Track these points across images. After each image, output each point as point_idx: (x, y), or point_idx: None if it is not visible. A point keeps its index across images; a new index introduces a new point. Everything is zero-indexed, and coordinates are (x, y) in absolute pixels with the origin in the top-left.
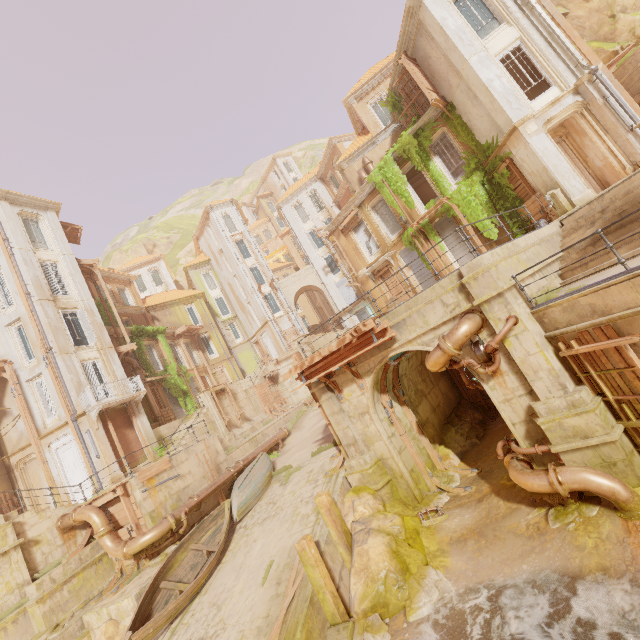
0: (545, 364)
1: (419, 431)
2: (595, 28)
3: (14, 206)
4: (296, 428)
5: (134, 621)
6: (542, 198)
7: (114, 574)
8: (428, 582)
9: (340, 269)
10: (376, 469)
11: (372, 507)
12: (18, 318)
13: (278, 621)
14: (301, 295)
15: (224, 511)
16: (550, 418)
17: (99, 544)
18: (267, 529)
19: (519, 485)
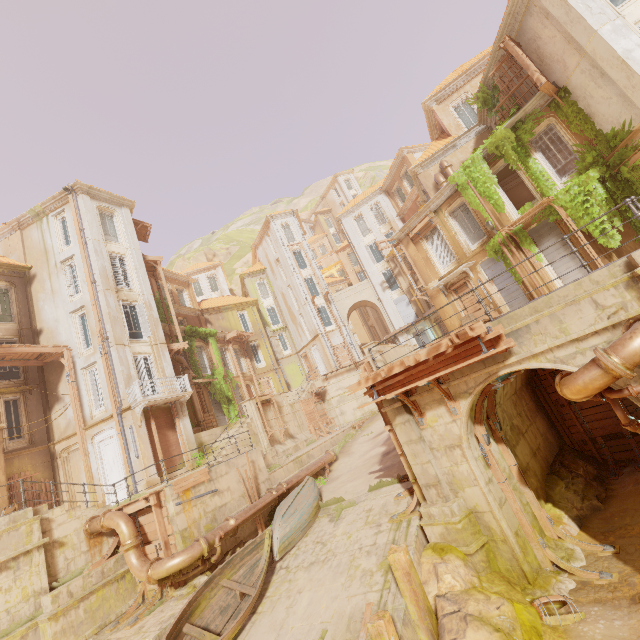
0: None
1: (521, 480)
2: None
3: (94, 200)
4: (344, 453)
5: None
6: None
7: (135, 598)
8: None
9: (399, 285)
10: (467, 524)
11: (464, 579)
12: (82, 306)
13: None
14: (353, 312)
15: (263, 543)
16: None
17: (124, 557)
18: (315, 579)
19: None
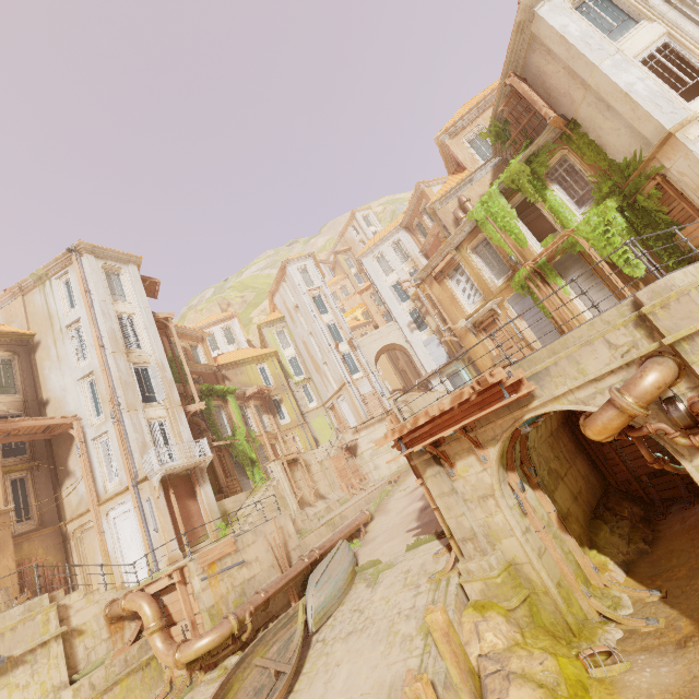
0: None
1: (561, 527)
2: None
3: (99, 259)
4: (380, 511)
5: None
6: None
7: (162, 686)
8: None
9: (428, 325)
10: (506, 578)
11: (506, 636)
12: (91, 372)
13: None
14: (381, 356)
15: (297, 615)
16: None
17: (148, 642)
18: (354, 649)
19: None
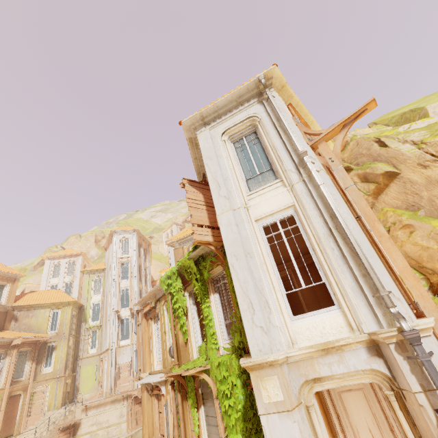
0: None
1: None
2: (437, 202)
3: None
4: None
5: None
6: None
7: None
8: None
9: None
10: None
11: None
12: None
13: None
14: None
15: None
16: None
17: None
18: None
19: None
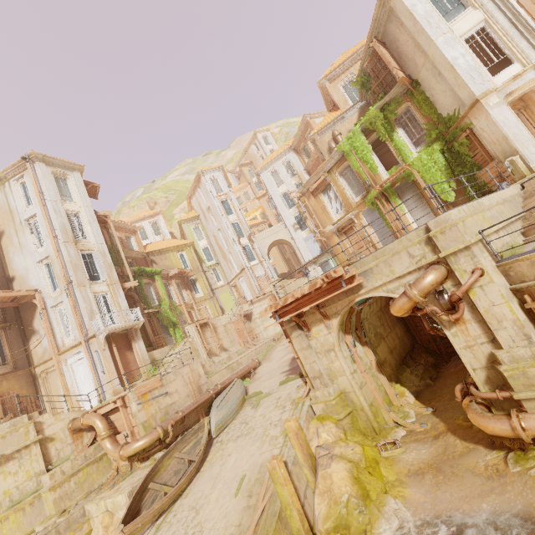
0: (510, 315)
1: (378, 369)
2: None
3: (49, 167)
4: (265, 359)
5: (126, 515)
6: (500, 164)
7: (111, 472)
8: (388, 510)
9: (307, 226)
10: (339, 401)
11: (334, 435)
12: (47, 256)
13: (249, 531)
14: (273, 248)
15: (204, 426)
16: (514, 366)
17: (101, 445)
18: (240, 446)
19: (479, 427)
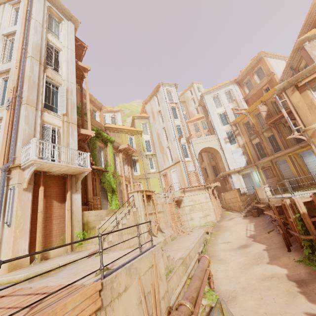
0: None
1: None
2: None
3: (47, 1)
4: (212, 257)
5: None
6: None
7: None
8: None
9: (237, 142)
10: None
11: None
12: (8, 69)
13: None
14: None
15: None
16: None
17: None
18: None
19: None
